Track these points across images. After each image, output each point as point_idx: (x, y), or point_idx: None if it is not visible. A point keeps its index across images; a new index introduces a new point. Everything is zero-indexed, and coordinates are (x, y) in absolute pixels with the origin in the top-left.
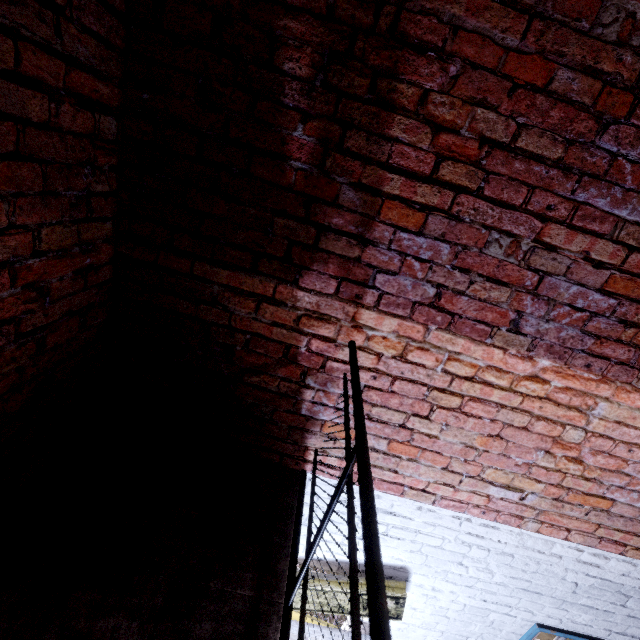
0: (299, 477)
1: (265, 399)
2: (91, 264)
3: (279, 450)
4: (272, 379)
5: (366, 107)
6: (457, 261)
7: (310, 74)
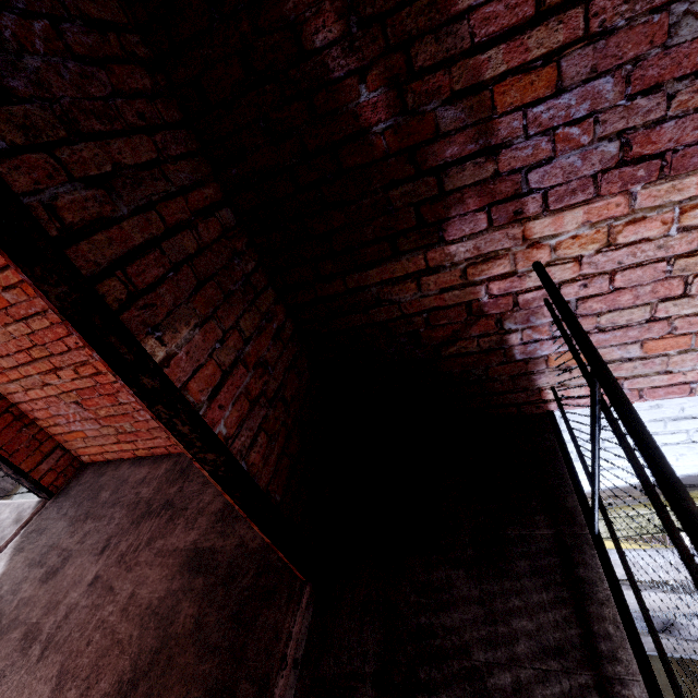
0: (547, 419)
1: (472, 363)
2: (277, 327)
3: (512, 402)
4: (469, 342)
5: (415, 6)
6: (632, 86)
7: (342, 27)
